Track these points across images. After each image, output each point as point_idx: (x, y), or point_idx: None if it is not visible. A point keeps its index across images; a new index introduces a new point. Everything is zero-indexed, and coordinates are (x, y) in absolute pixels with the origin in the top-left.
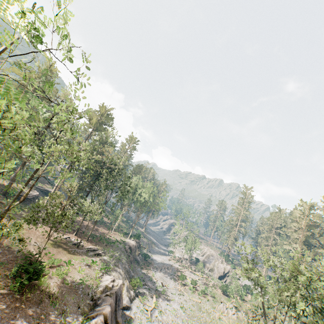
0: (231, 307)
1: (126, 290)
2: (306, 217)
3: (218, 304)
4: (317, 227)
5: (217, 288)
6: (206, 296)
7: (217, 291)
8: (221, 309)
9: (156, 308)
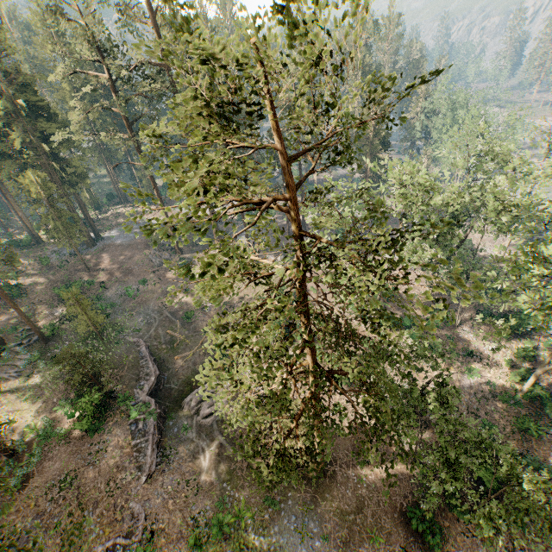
0: None
1: None
2: None
3: None
4: None
5: None
6: None
7: None
8: None
9: None
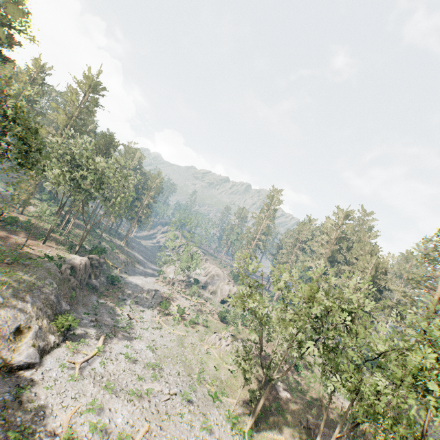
0: (227, 337)
1: (34, 337)
2: (338, 229)
3: (210, 334)
4: (347, 240)
5: (214, 315)
6: (196, 327)
7: (214, 318)
8: (212, 341)
9: (99, 356)
